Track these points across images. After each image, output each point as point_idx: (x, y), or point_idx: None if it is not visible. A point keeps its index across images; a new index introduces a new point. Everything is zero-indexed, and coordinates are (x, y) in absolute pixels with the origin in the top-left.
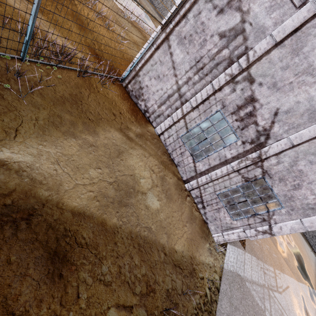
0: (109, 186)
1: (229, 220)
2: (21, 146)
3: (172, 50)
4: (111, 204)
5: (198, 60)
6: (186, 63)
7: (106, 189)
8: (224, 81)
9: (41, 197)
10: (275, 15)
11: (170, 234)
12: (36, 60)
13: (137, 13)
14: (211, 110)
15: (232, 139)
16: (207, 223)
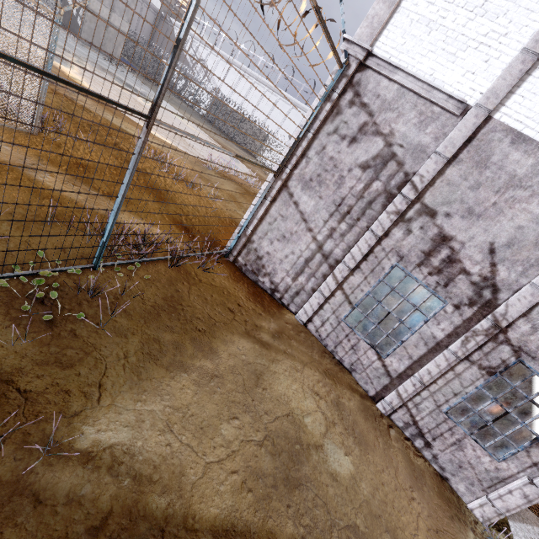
0: (260, 451)
1: (489, 462)
2: (111, 414)
3: (296, 198)
4: (273, 490)
5: (339, 203)
6: (322, 211)
7: (256, 460)
8: (390, 222)
9: (156, 513)
10: (431, 130)
11: (394, 531)
12: (113, 263)
13: (221, 158)
14: (383, 267)
15: (418, 297)
16: (446, 480)
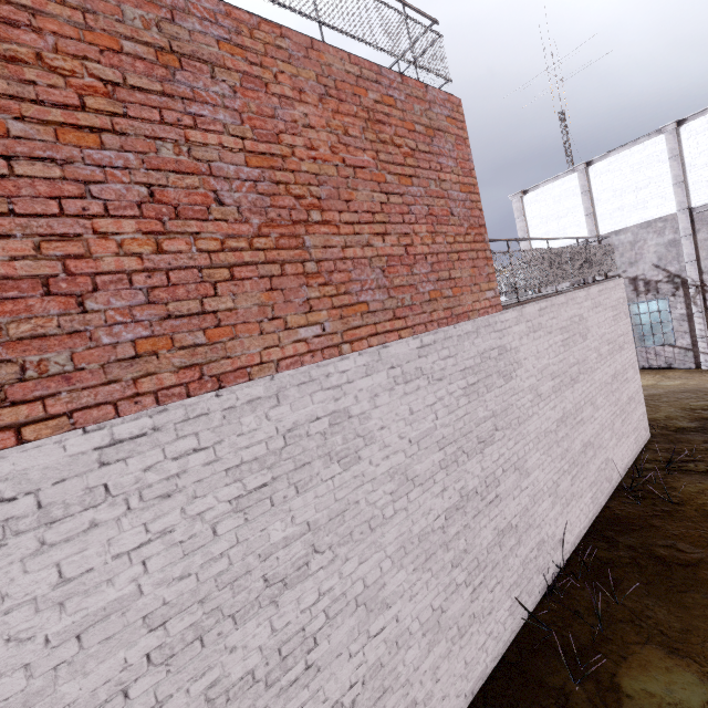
0: None
1: None
2: None
3: None
4: None
5: None
6: None
7: None
8: None
9: None
10: None
11: None
12: None
13: None
14: None
15: None
16: None
